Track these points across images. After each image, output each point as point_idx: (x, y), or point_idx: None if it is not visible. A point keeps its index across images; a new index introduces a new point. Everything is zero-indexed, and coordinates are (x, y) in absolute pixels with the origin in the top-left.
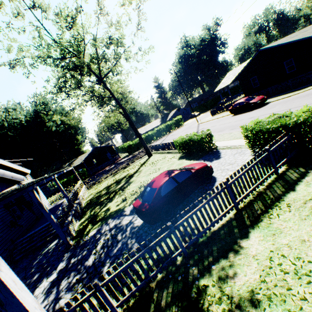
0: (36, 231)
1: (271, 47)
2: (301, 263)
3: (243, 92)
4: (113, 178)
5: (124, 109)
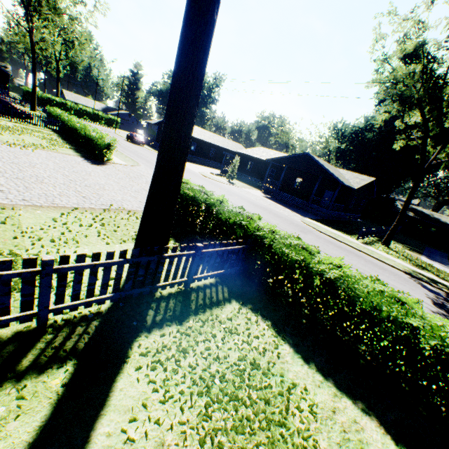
0: None
1: None
2: (2, 121)
3: (157, 138)
4: None
5: (35, 53)
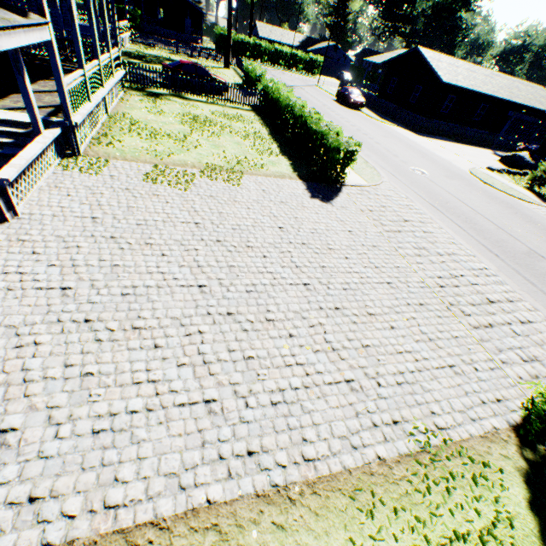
0: (70, 32)
1: (423, 55)
2: (198, 107)
3: (379, 90)
4: (169, 55)
5: None
